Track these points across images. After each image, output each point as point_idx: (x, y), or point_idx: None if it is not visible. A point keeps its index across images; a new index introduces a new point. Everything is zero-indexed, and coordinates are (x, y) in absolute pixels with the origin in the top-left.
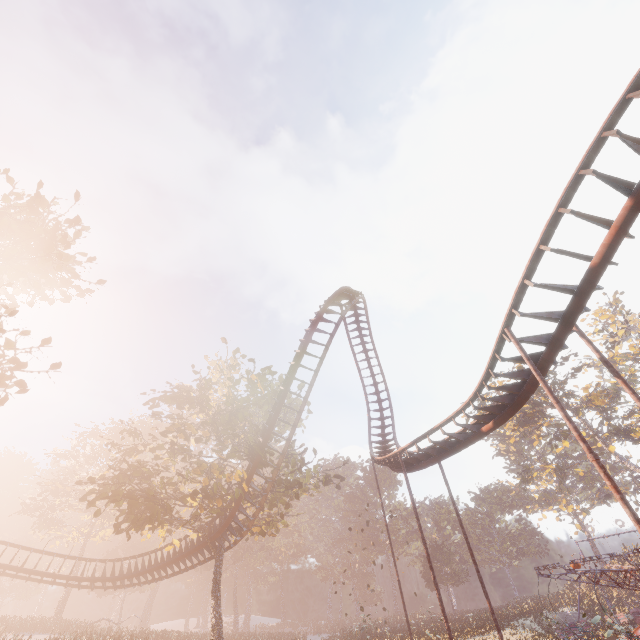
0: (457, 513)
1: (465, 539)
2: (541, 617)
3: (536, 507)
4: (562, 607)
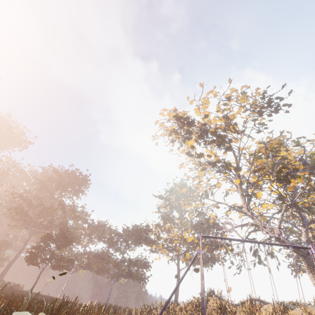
0: None
1: None
2: None
3: (159, 247)
4: None
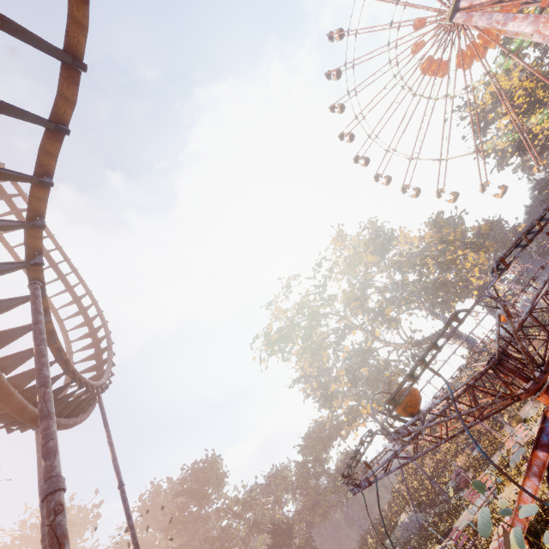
0: (41, 412)
1: (42, 502)
2: (387, 546)
3: (348, 428)
4: (399, 517)
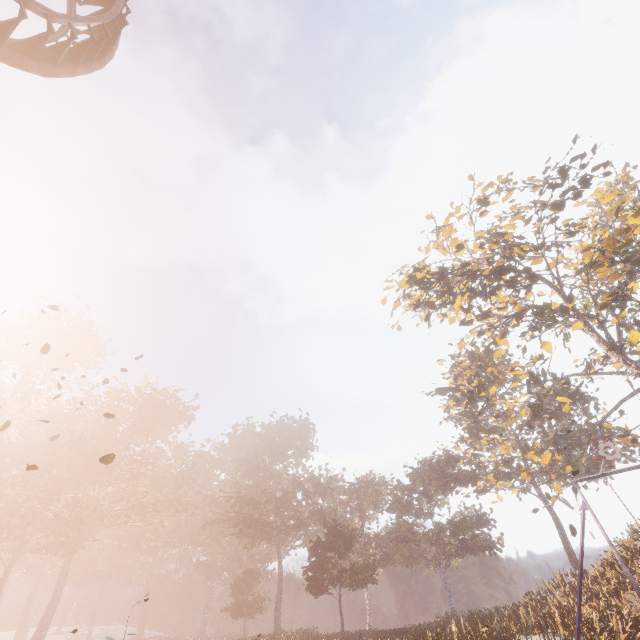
0: None
1: None
2: None
3: (490, 481)
4: (528, 637)
